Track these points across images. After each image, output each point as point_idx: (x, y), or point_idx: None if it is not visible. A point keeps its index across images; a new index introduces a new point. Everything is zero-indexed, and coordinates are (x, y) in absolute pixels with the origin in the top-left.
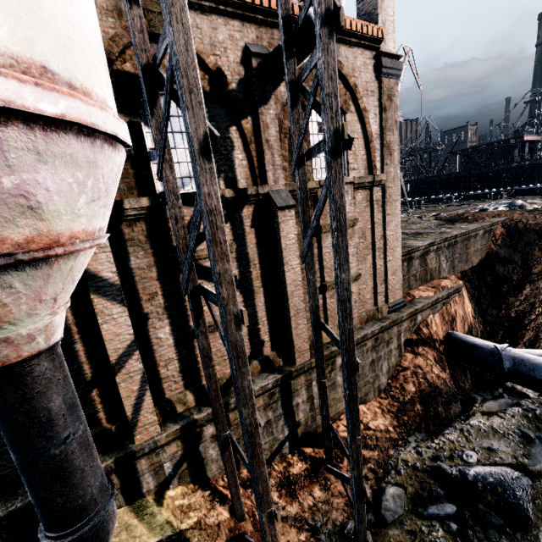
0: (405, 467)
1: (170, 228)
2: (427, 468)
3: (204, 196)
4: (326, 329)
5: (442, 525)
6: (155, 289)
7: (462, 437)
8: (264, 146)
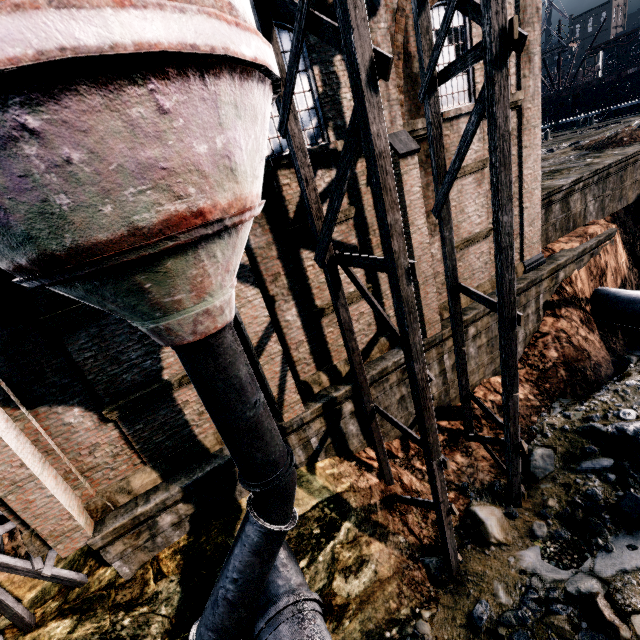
0: (552, 430)
1: (285, 197)
2: (577, 429)
3: (373, 136)
4: (468, 291)
5: (598, 476)
6: (277, 269)
7: (617, 397)
8: None
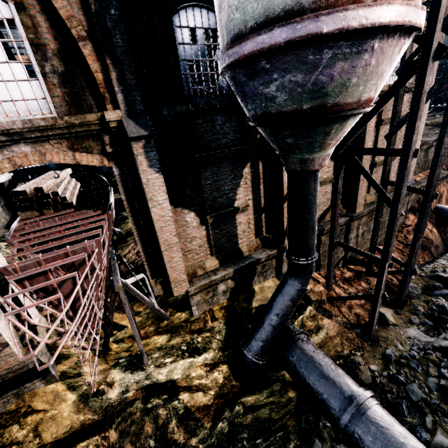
0: (414, 275)
1: None
2: (429, 276)
3: (425, 83)
4: None
5: (444, 298)
6: None
7: None
8: None
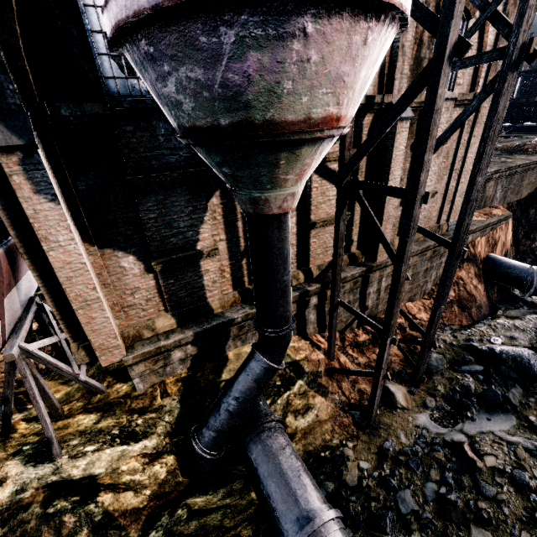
0: (444, 343)
1: None
2: (461, 345)
3: (437, 96)
4: (423, 231)
5: (472, 376)
6: None
7: (490, 329)
8: (399, 51)
